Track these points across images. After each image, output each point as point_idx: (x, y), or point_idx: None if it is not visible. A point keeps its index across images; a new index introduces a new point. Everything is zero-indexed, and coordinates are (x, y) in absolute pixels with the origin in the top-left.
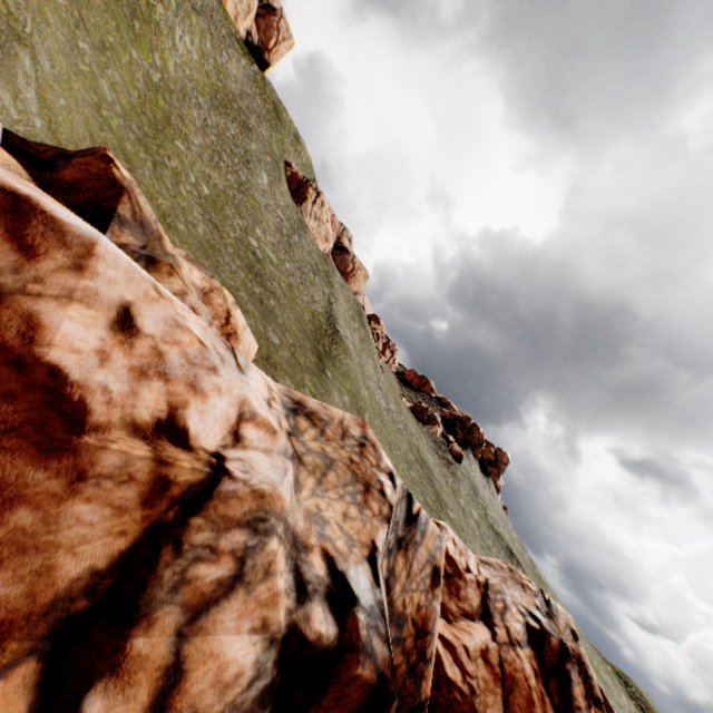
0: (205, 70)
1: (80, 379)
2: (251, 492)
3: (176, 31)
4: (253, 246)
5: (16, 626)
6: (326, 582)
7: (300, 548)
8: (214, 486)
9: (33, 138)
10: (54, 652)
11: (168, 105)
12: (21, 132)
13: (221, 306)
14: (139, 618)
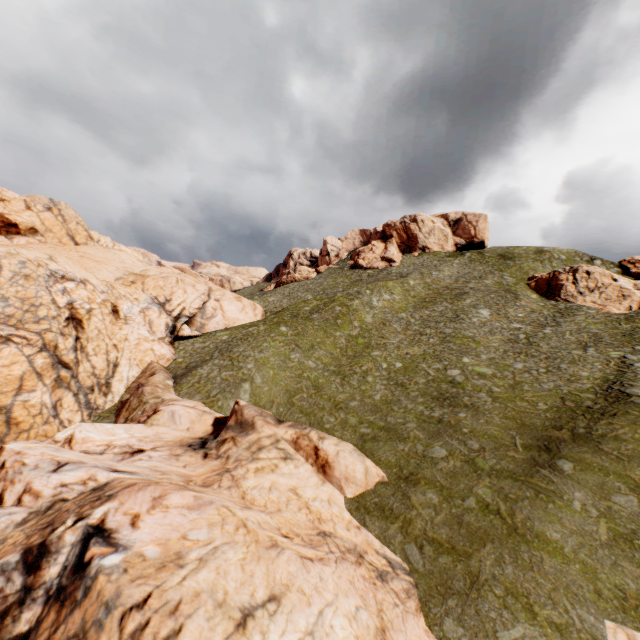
0: (411, 296)
1: None
2: None
3: (373, 300)
4: (451, 376)
5: None
6: None
7: None
8: None
9: None
10: None
11: (367, 338)
12: None
13: (308, 446)
14: None
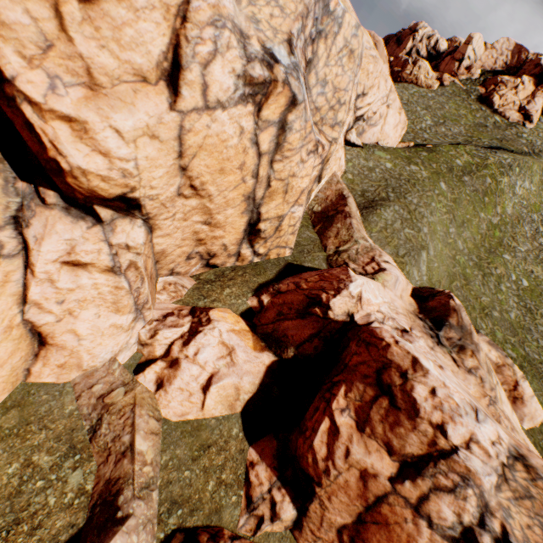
0: (542, 192)
1: (419, 403)
2: (464, 466)
3: (516, 184)
4: None
5: (396, 453)
6: (497, 535)
7: (487, 510)
8: (450, 454)
9: (421, 285)
10: (401, 465)
11: (501, 233)
12: (417, 284)
13: (509, 376)
14: (420, 475)
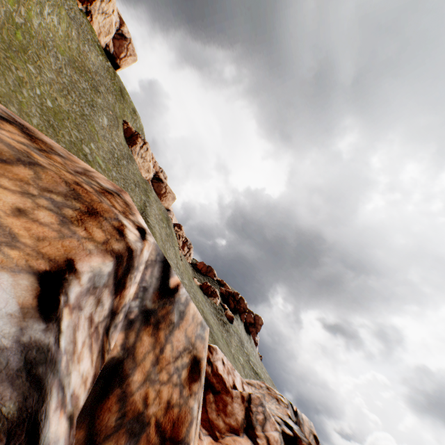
0: (68, 45)
1: None
2: None
3: (45, 8)
4: (85, 151)
5: None
6: None
7: None
8: None
9: None
10: None
11: (27, 42)
12: None
13: None
14: None
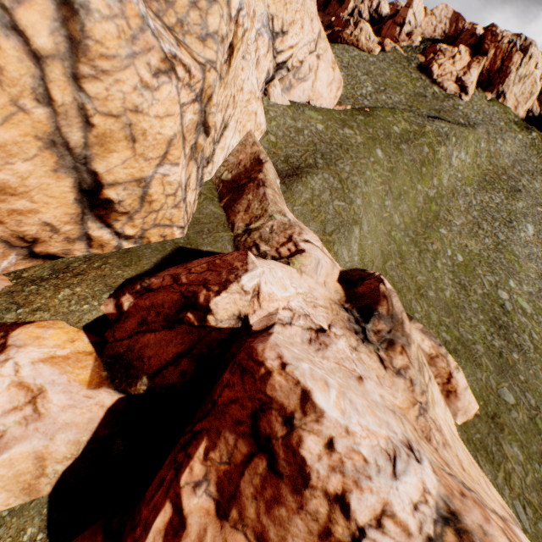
0: (476, 164)
1: (310, 464)
2: None
3: (452, 155)
4: (501, 299)
5: None
6: None
7: None
8: None
9: (352, 267)
10: None
11: (438, 206)
12: (347, 266)
13: (442, 368)
14: None
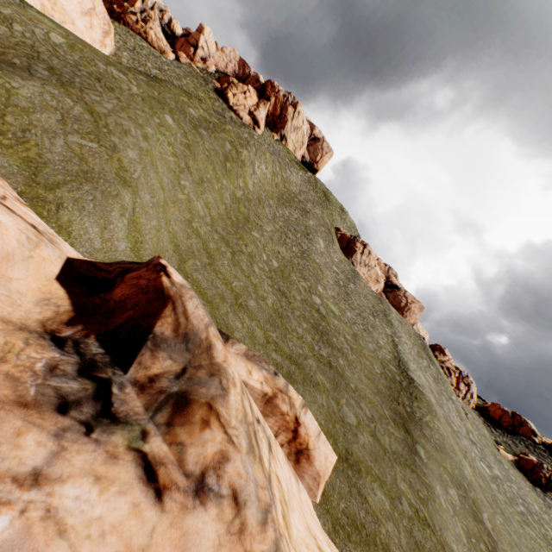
0: (275, 183)
1: None
2: None
3: (255, 164)
4: (316, 303)
5: None
6: None
7: None
8: None
9: (114, 259)
10: None
11: (248, 208)
12: (102, 256)
13: (286, 414)
14: None
